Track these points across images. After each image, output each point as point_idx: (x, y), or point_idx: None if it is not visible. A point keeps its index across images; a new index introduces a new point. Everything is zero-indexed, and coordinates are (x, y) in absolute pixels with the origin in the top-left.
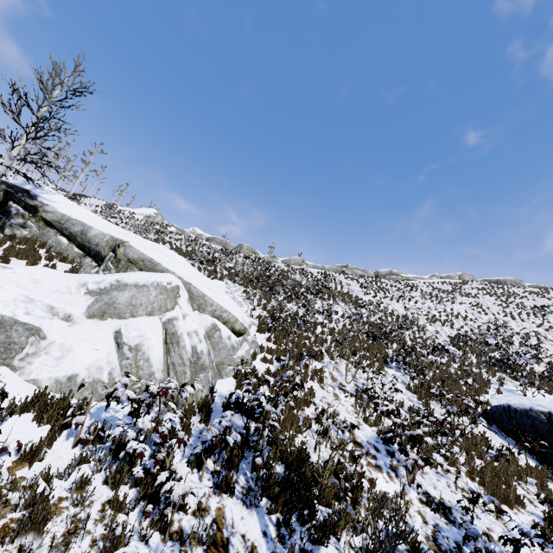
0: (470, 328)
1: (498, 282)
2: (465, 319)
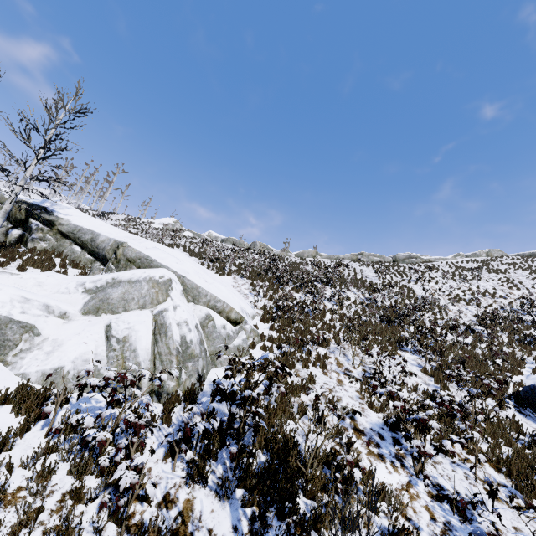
0: (500, 306)
1: (532, 255)
2: (493, 296)
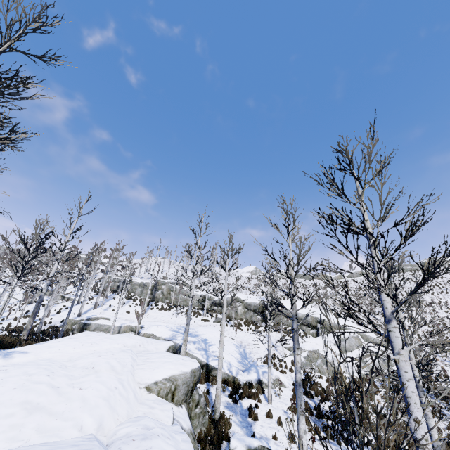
0: None
1: None
2: None
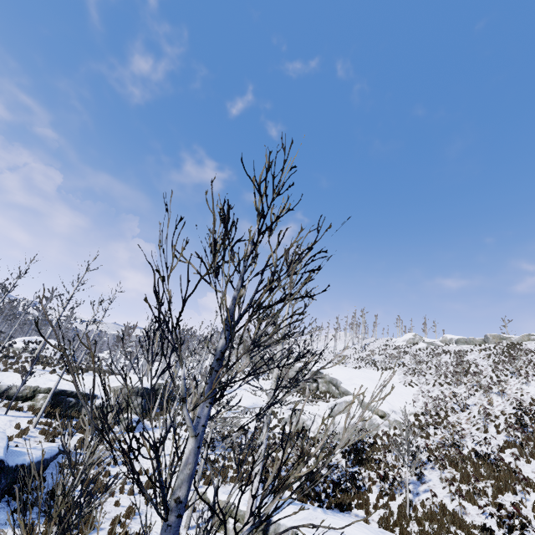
0: None
1: None
2: None
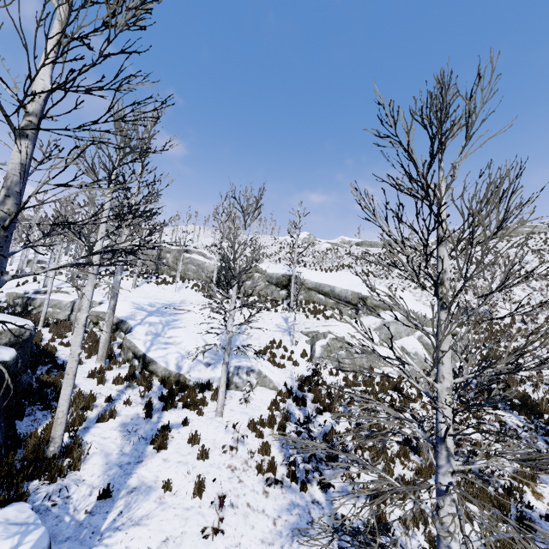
0: None
1: None
2: None
